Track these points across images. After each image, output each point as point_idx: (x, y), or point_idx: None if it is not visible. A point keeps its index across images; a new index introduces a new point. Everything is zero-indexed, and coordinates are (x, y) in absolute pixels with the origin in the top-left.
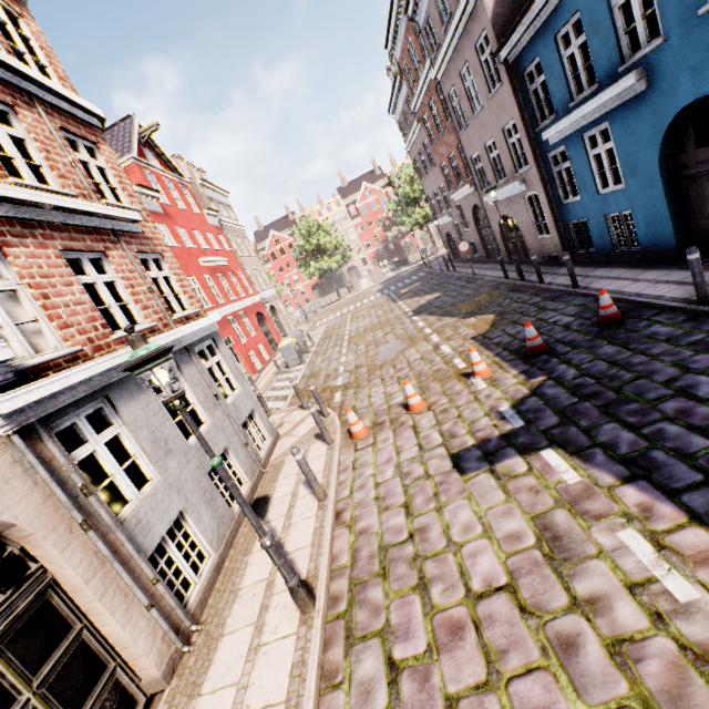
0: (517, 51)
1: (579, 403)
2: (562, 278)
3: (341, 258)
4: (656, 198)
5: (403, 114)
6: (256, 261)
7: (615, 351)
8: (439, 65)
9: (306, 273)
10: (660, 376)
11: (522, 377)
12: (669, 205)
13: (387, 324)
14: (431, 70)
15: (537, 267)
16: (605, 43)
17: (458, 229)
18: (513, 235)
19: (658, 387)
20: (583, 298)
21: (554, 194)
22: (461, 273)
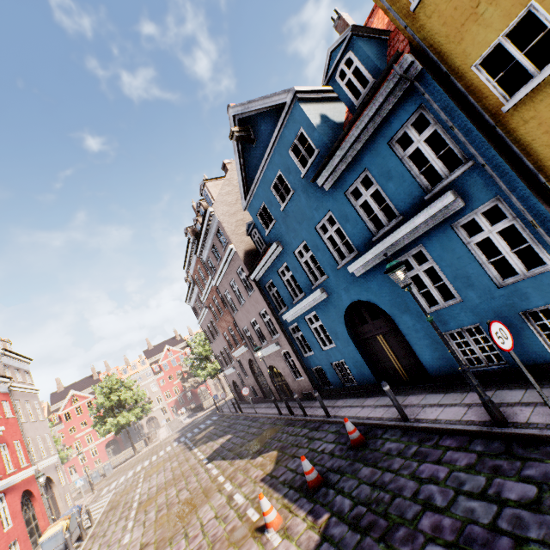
0: (260, 276)
1: (363, 540)
2: (318, 410)
3: (141, 410)
4: (354, 351)
5: (196, 303)
6: (43, 425)
7: (371, 472)
8: (217, 279)
9: (101, 430)
10: (407, 490)
11: (310, 518)
12: (362, 355)
13: (181, 477)
14: (212, 281)
15: (300, 403)
16: (302, 276)
17: (240, 377)
18: (279, 379)
19: (410, 503)
20: (336, 425)
21: (298, 350)
22: (247, 412)
